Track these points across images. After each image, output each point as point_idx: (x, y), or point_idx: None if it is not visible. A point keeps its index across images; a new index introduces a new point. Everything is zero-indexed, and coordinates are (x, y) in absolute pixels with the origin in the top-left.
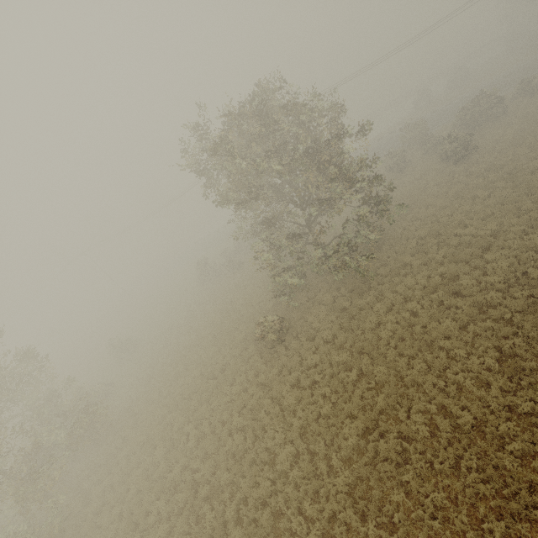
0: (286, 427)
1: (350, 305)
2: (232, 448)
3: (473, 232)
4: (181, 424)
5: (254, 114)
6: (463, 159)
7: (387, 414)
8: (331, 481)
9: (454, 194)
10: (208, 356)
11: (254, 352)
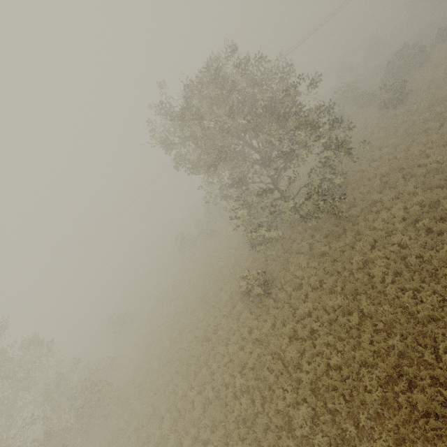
0: (294, 384)
1: (328, 249)
2: (240, 413)
3: (438, 159)
4: (183, 390)
5: (210, 83)
6: (401, 103)
7: (408, 357)
8: (366, 446)
9: (403, 132)
10: (198, 318)
11: (242, 309)
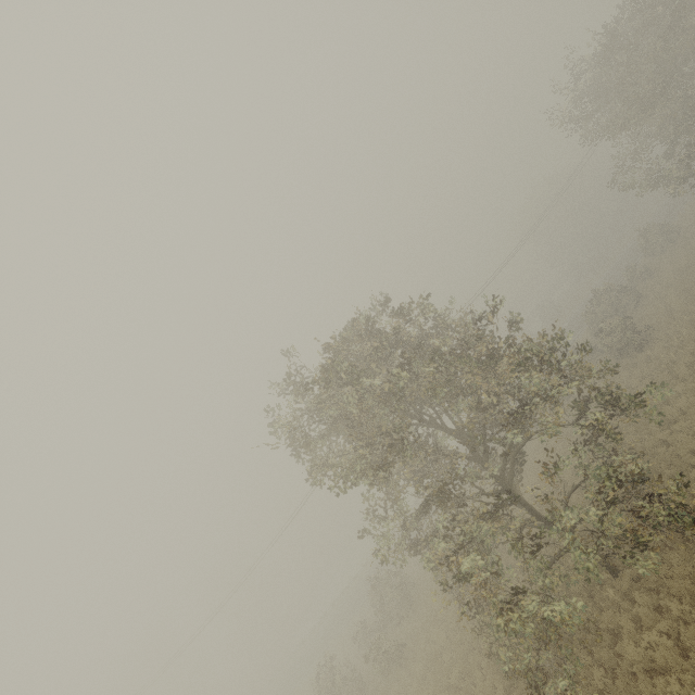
0: None
1: None
2: None
3: None
4: None
5: (361, 338)
6: (645, 344)
7: None
8: None
9: (690, 370)
10: None
11: None
